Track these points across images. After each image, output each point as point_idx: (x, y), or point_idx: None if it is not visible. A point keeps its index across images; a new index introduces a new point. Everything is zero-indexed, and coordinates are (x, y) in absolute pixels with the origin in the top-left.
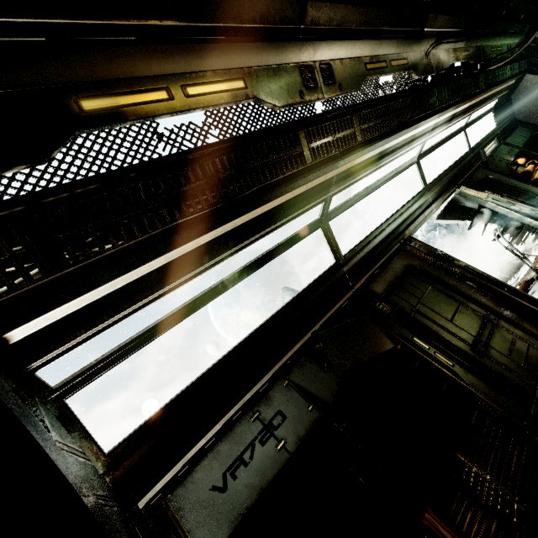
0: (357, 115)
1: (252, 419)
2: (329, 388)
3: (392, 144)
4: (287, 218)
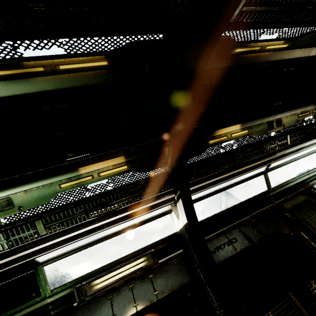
0: (289, 135)
1: (225, 236)
2: (256, 237)
3: (307, 144)
4: (251, 171)
